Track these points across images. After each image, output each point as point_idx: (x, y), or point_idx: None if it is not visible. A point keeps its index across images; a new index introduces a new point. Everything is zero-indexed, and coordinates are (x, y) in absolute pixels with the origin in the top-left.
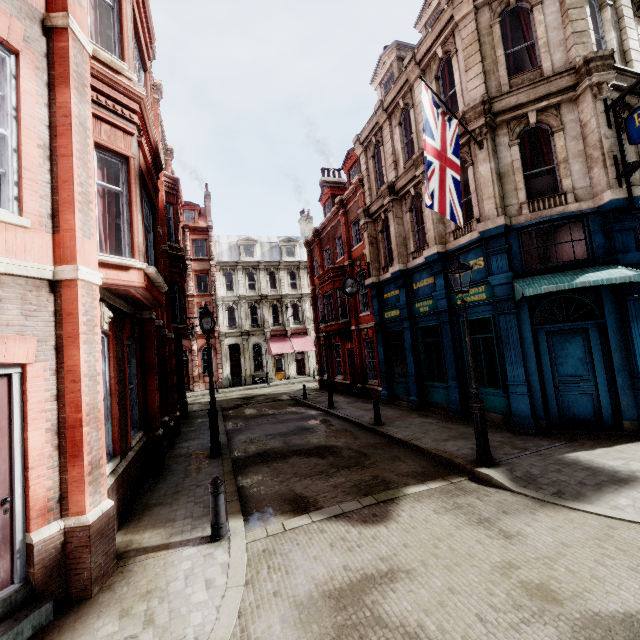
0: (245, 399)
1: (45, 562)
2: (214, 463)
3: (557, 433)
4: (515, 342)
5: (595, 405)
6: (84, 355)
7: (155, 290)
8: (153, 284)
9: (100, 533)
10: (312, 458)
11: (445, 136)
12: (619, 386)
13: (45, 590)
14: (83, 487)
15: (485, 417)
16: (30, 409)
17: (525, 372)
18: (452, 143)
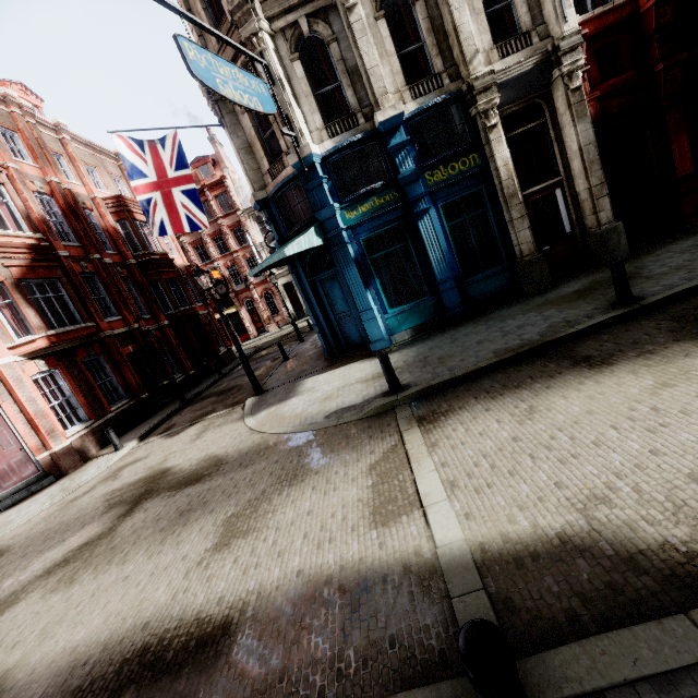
0: (284, 336)
1: (47, 465)
2: (175, 407)
3: (342, 357)
4: (302, 295)
5: (359, 332)
6: (21, 394)
7: (76, 332)
8: (70, 331)
9: (65, 454)
10: (215, 397)
11: (161, 161)
12: (358, 318)
13: (52, 473)
14: (47, 440)
15: (248, 367)
16: (12, 419)
17: (316, 316)
18: (173, 159)
